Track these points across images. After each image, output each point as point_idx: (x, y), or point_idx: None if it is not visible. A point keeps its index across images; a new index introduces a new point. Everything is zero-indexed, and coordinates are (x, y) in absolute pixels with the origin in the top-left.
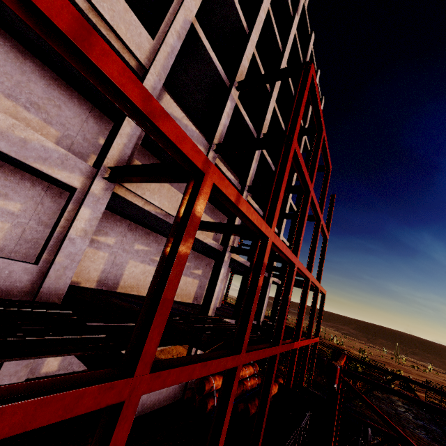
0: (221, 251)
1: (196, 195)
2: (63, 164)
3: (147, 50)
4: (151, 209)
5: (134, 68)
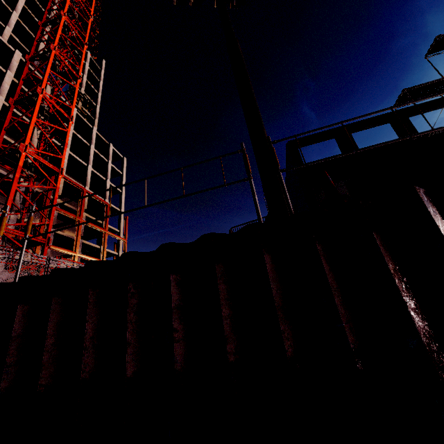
0: None
1: None
2: None
3: None
4: None
5: None
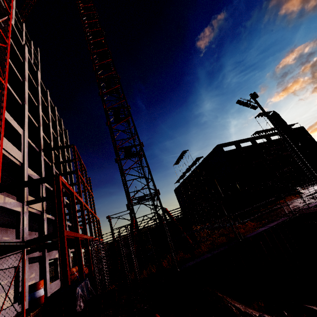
0: (54, 219)
1: (74, 198)
2: (17, 205)
3: (21, 157)
4: (33, 211)
5: (19, 165)
